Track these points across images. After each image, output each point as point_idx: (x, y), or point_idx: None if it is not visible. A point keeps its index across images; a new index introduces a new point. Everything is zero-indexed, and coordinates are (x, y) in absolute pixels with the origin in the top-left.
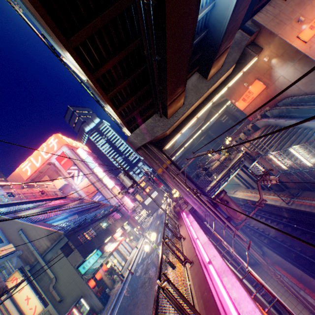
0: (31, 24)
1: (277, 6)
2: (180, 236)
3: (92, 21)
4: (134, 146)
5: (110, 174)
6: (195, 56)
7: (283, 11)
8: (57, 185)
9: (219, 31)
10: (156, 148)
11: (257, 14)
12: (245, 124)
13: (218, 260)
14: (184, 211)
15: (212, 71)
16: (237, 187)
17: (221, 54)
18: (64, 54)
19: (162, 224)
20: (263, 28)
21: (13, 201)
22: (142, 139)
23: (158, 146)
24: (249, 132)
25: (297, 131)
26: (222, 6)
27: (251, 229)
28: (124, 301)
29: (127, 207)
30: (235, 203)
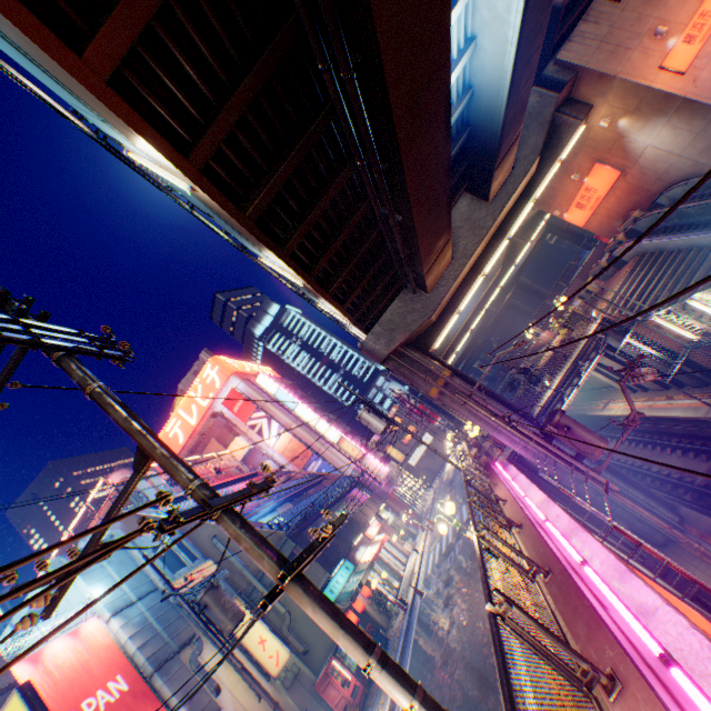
0: (221, 232)
1: (602, 19)
2: (496, 499)
3: (307, 214)
4: (377, 356)
5: (327, 415)
6: (456, 173)
7: (617, 25)
8: (237, 453)
9: (491, 128)
10: (417, 352)
11: (562, 46)
12: (598, 250)
13: (562, 519)
14: (497, 461)
15: (494, 185)
16: (609, 394)
17: (505, 155)
18: (267, 258)
19: (458, 497)
20: (581, 70)
21: (180, 493)
22: (388, 340)
23: (419, 347)
24: (605, 273)
25: (706, 255)
26: (487, 94)
27: (654, 477)
28: (419, 635)
29: (376, 476)
30: (584, 428)
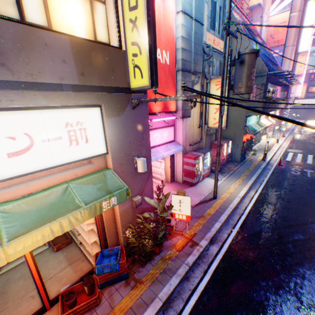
0: None
1: None
2: None
3: None
4: None
5: None
6: None
7: None
8: None
9: None
10: None
11: None
12: None
13: None
14: None
15: None
16: None
17: None
18: None
19: None
20: None
21: None
22: None
23: None
24: None
25: None
26: None
27: None
28: (276, 183)
29: None
30: None
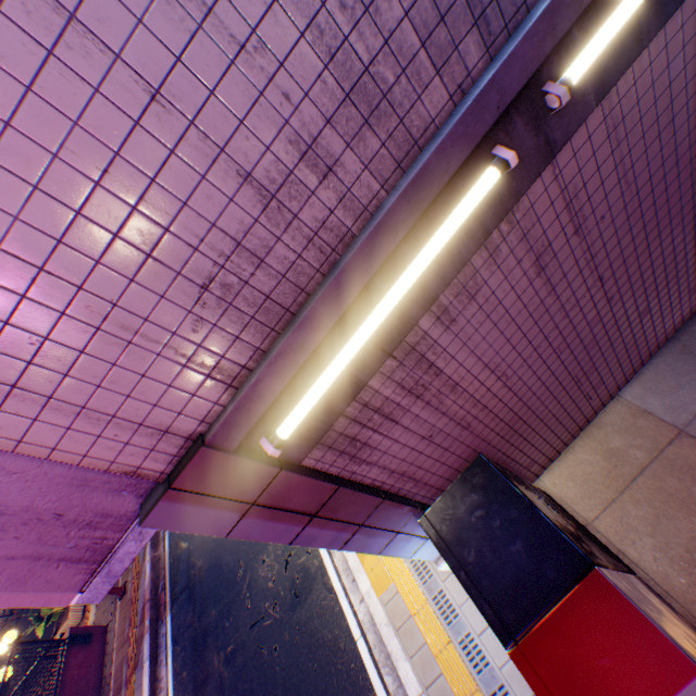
0: None
1: None
2: None
3: None
4: None
5: None
6: None
7: None
8: None
9: None
10: None
11: None
12: None
13: None
14: None
15: None
16: None
17: None
18: None
19: None
20: None
21: None
22: None
23: None
24: None
25: None
26: None
27: None
28: None
29: None
30: None
